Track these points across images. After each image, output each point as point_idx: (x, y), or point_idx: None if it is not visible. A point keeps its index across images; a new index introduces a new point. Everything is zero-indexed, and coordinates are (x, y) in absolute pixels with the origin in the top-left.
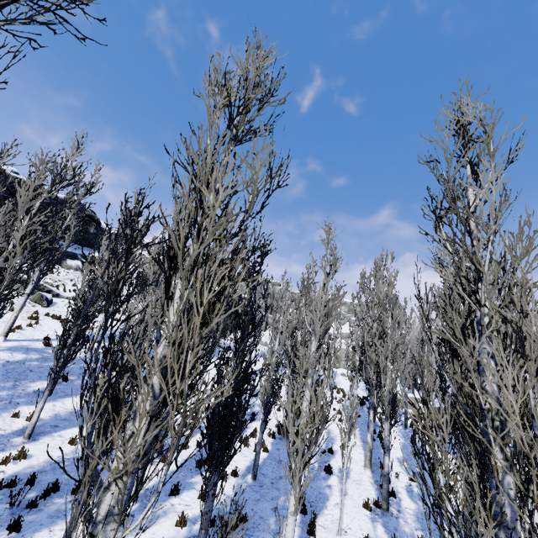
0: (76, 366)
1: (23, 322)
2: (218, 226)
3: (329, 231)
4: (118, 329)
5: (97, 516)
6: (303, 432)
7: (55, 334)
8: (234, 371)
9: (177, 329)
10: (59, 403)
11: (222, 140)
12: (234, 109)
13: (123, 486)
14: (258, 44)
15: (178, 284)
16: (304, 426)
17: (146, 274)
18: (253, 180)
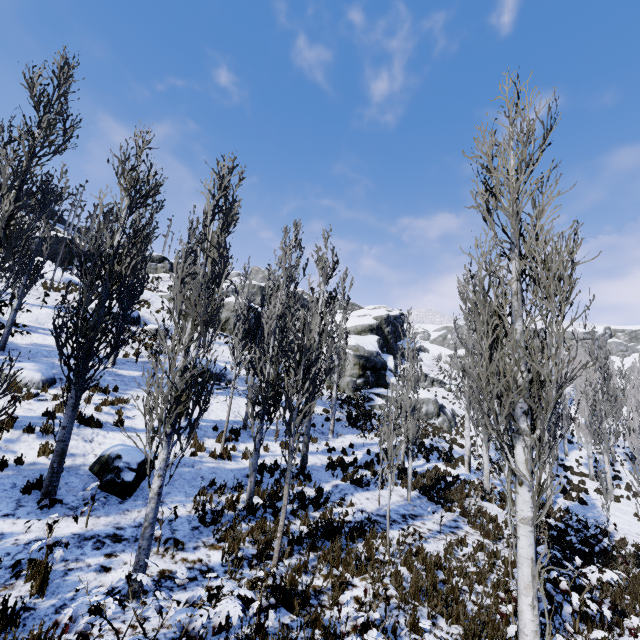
0: None
1: None
2: None
3: None
4: None
5: None
6: None
7: None
8: None
9: None
10: None
11: None
12: None
13: None
14: None
15: None
16: None
17: None
18: None
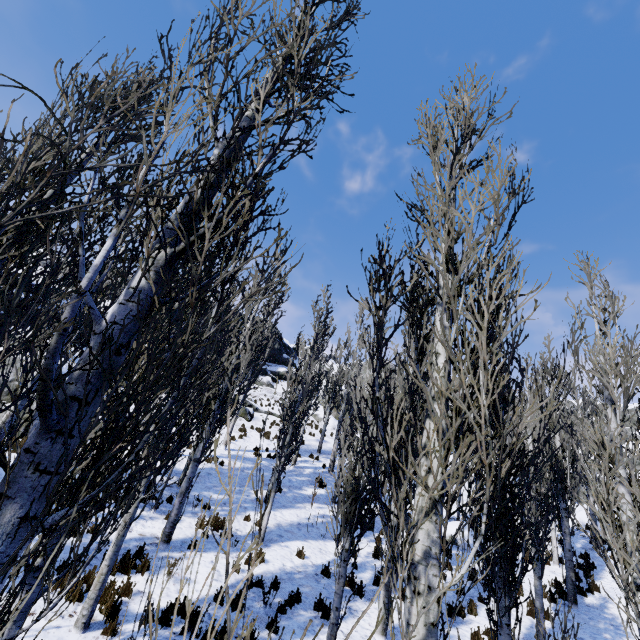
0: (285, 478)
1: (235, 434)
2: (477, 241)
3: (587, 267)
4: (314, 443)
5: (413, 556)
6: (639, 547)
7: (261, 446)
8: (550, 385)
9: (448, 361)
10: (278, 513)
11: (450, 172)
12: (457, 139)
13: (433, 526)
14: (454, 87)
15: (436, 317)
16: (638, 538)
17: (338, 378)
18: (494, 200)
